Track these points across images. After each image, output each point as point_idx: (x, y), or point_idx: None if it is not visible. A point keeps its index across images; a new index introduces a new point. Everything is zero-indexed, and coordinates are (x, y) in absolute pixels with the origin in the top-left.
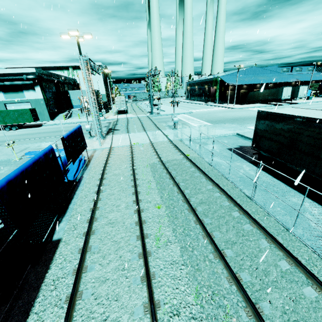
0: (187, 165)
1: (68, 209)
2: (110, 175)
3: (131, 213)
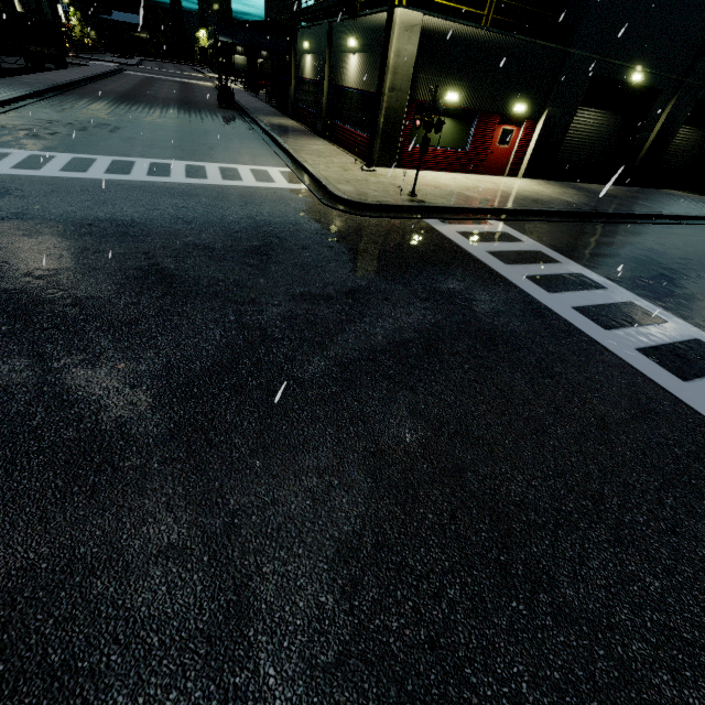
0: None
1: None
2: None
3: None
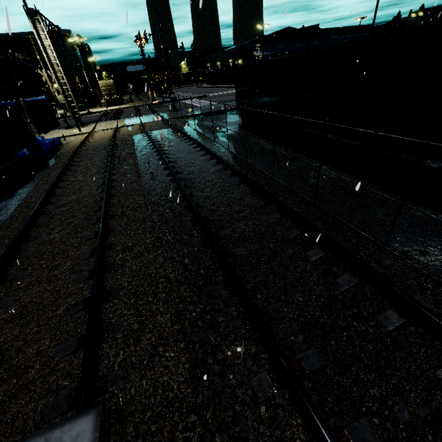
0: (171, 131)
1: (46, 167)
2: (89, 146)
3: (105, 159)
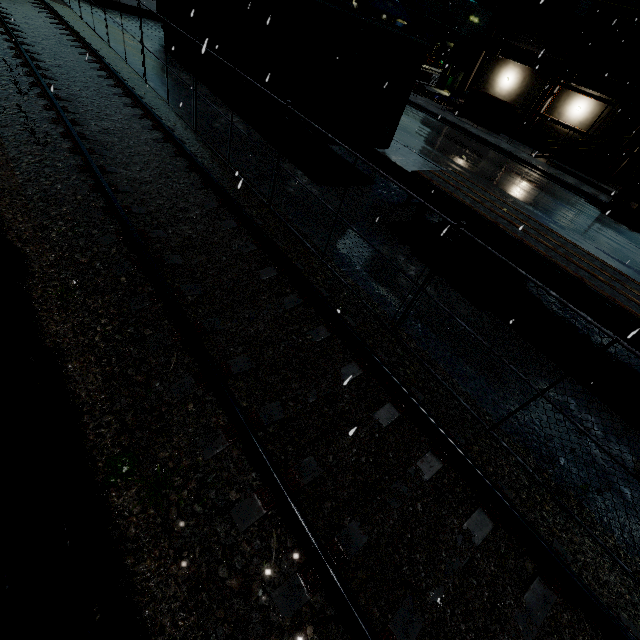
0: (32, 2)
1: None
2: None
3: None
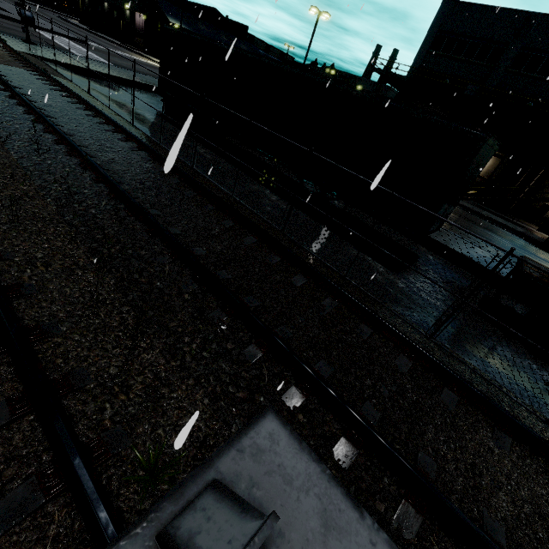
0: (39, 78)
1: None
2: None
3: None
